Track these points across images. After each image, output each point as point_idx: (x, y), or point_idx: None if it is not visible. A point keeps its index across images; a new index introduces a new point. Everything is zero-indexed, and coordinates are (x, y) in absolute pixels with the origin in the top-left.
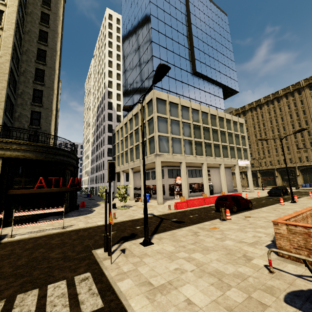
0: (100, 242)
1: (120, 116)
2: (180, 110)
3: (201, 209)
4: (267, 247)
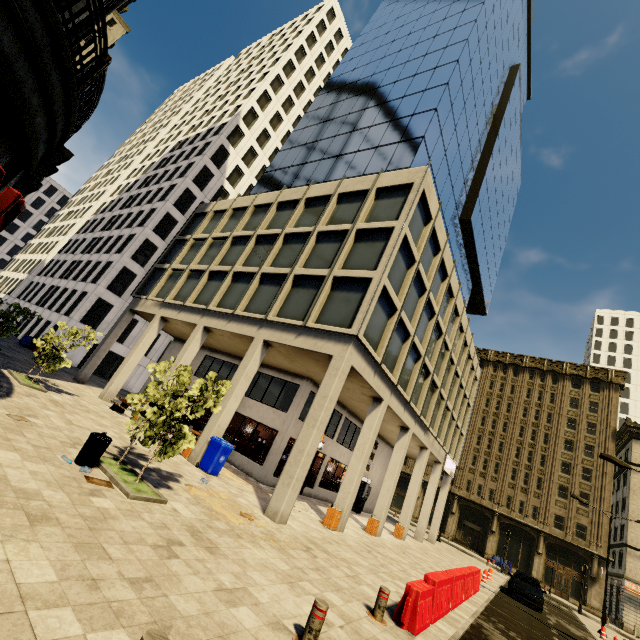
0: None
1: (225, 195)
2: (437, 265)
3: None
4: None
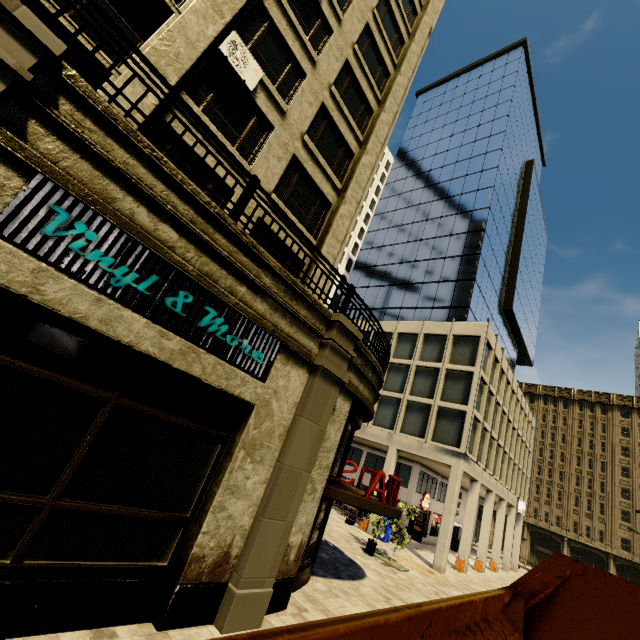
0: None
1: None
2: (498, 375)
3: None
4: None
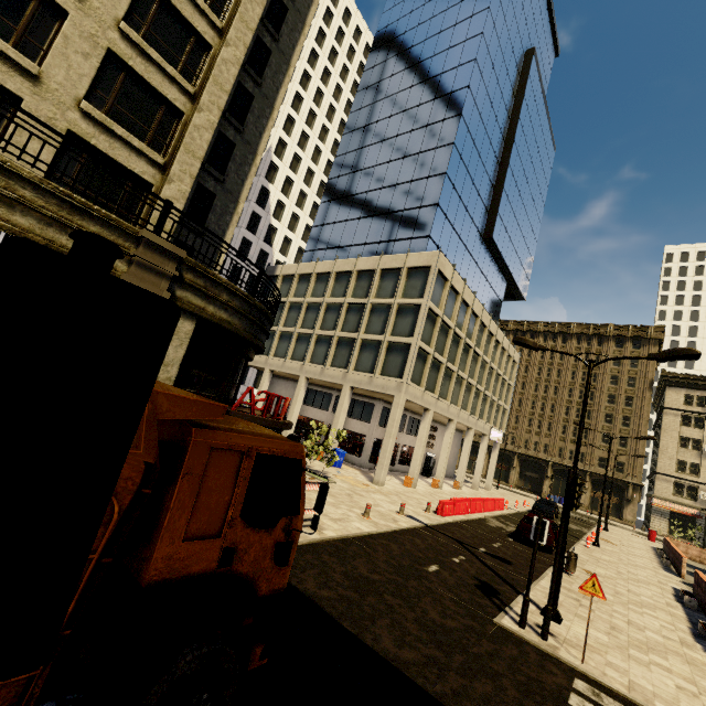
0: (462, 595)
1: (274, 231)
2: (458, 307)
3: (481, 526)
4: None
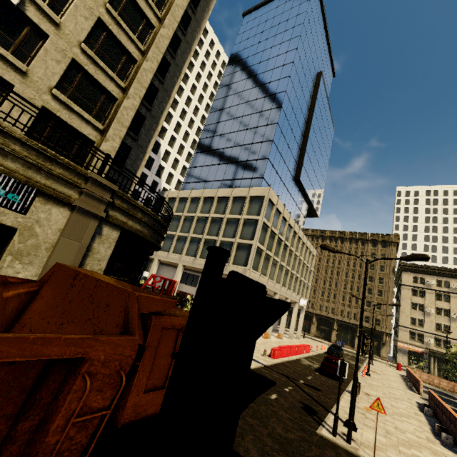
0: (294, 414)
1: (162, 168)
2: (280, 221)
3: (298, 365)
4: (446, 448)
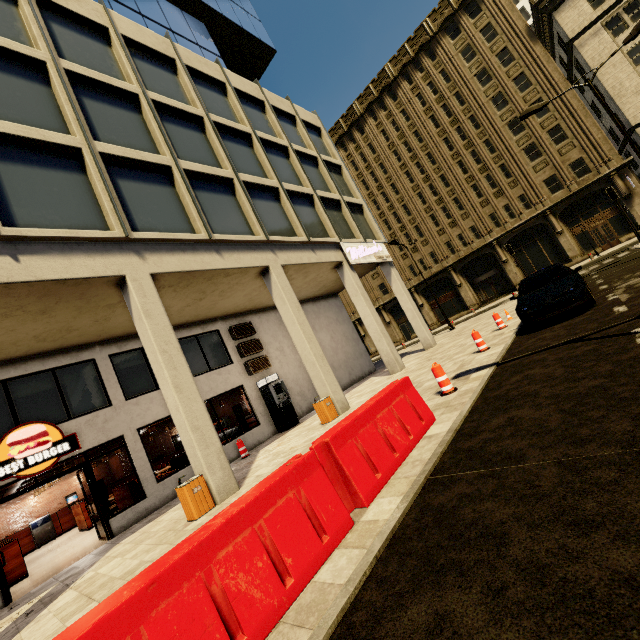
0: None
1: None
2: None
3: None
4: None
